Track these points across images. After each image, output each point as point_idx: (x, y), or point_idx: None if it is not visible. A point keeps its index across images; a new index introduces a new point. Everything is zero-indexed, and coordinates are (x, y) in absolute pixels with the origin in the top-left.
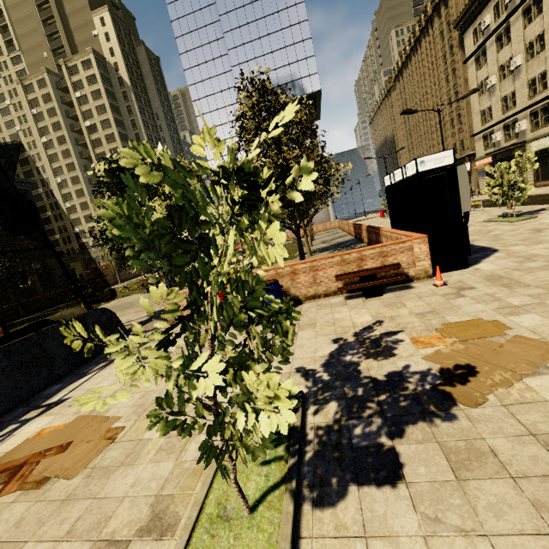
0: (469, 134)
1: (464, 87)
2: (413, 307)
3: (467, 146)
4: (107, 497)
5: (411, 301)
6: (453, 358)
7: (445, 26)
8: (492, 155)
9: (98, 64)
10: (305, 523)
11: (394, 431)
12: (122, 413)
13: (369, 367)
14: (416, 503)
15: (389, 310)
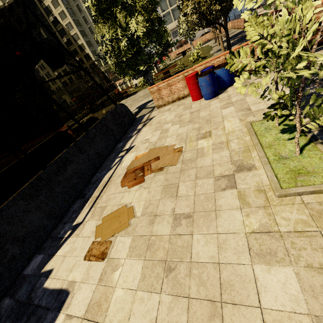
0: None
1: None
2: None
3: None
4: (203, 166)
5: None
6: None
7: None
8: None
9: None
10: None
11: None
12: (173, 143)
13: None
14: None
15: None
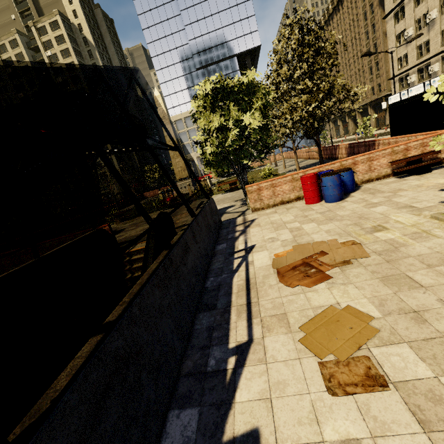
0: (386, 78)
1: (382, 39)
2: None
3: (383, 88)
4: (422, 254)
5: None
6: None
7: None
8: None
9: (64, 25)
10: None
11: None
12: (331, 238)
13: None
14: None
15: None
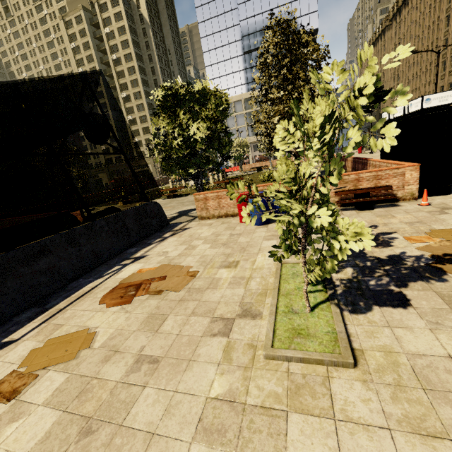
0: None
1: None
2: (403, 218)
3: None
4: (208, 301)
5: (399, 214)
6: (441, 250)
7: None
8: None
9: (123, 2)
10: (347, 319)
11: (399, 284)
12: (192, 265)
13: (372, 251)
14: (422, 316)
15: (381, 219)
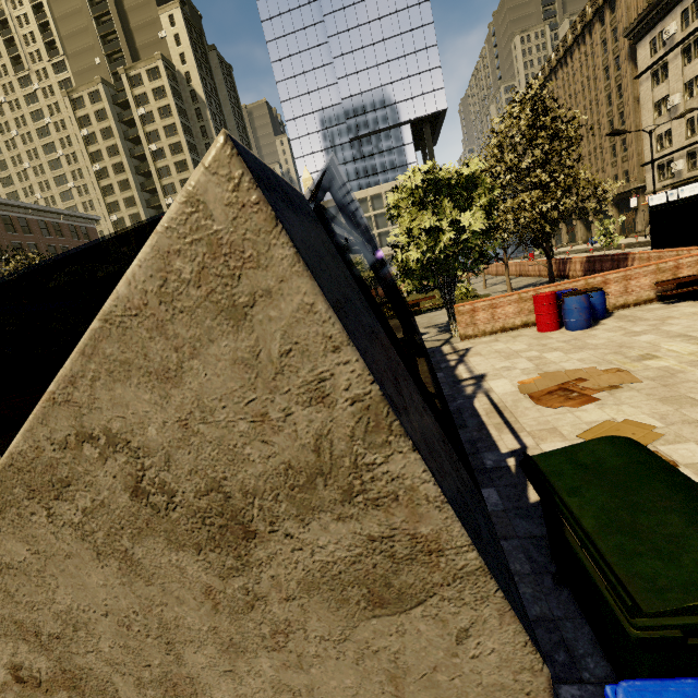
0: (638, 163)
1: (633, 107)
2: None
3: (633, 177)
4: None
5: None
6: None
7: (610, 33)
8: (672, 187)
9: (167, 74)
10: None
11: None
12: (587, 367)
13: None
14: None
15: None
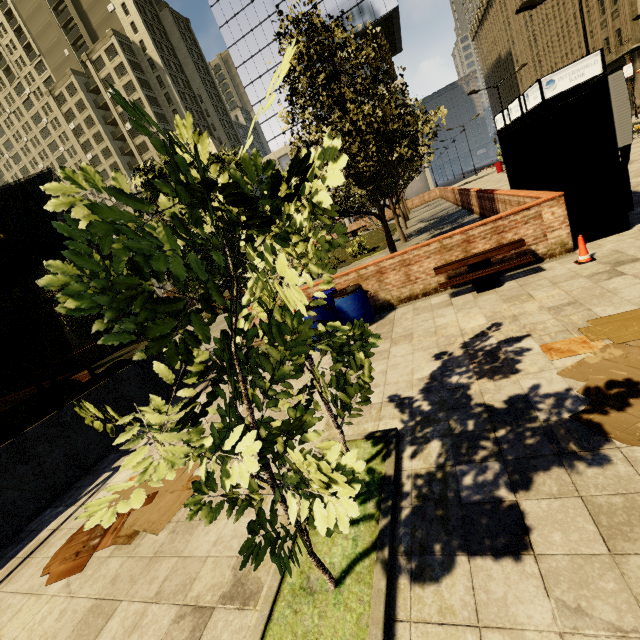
0: (631, 16)
1: None
2: (545, 299)
3: (626, 37)
4: (191, 557)
5: (541, 290)
6: (604, 372)
7: None
8: None
9: (122, 49)
10: (402, 602)
11: (517, 481)
12: None
13: (482, 391)
14: (549, 584)
15: (509, 306)
